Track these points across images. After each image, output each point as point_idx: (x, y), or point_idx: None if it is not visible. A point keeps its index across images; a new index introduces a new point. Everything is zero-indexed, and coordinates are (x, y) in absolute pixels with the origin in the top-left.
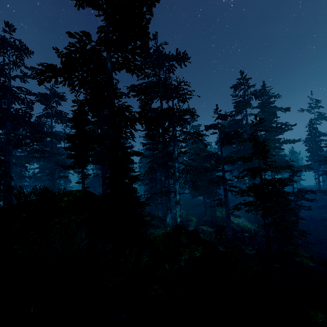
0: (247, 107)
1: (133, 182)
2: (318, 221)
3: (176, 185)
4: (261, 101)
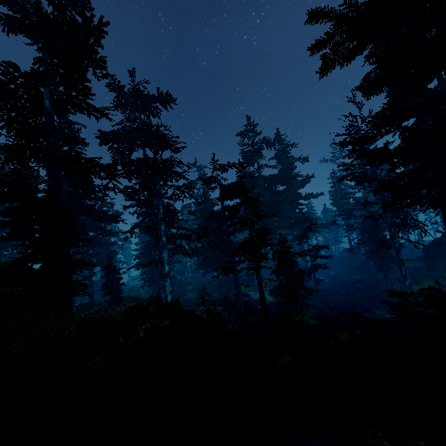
0: (259, 158)
1: (76, 241)
2: (350, 285)
3: (163, 253)
4: (278, 151)
